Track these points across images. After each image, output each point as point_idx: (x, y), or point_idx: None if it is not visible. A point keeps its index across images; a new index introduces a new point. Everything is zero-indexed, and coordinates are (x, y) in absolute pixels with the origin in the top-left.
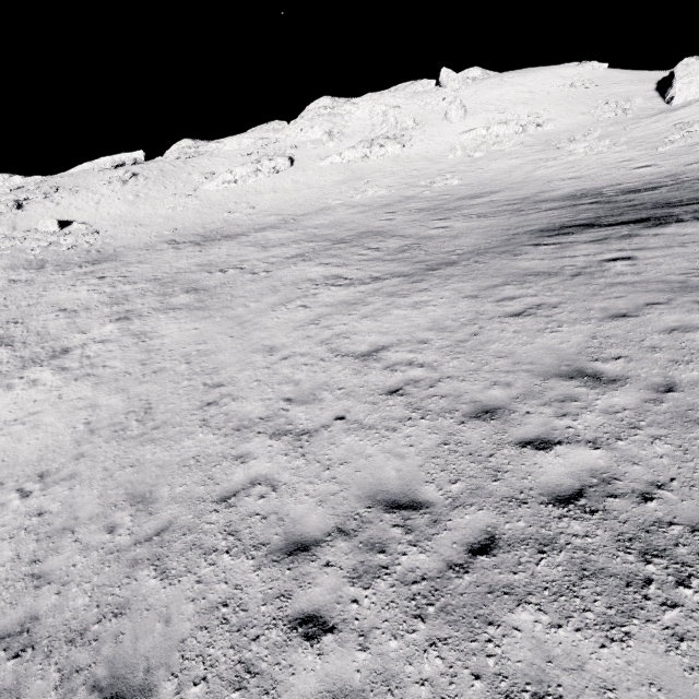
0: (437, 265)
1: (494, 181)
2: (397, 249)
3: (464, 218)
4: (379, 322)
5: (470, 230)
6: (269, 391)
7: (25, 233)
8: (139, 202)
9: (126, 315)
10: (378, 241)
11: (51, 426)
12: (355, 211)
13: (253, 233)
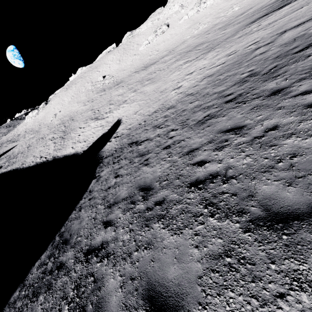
0: (214, 47)
1: (254, 1)
2: (205, 47)
3: (232, 27)
4: (196, 66)
5: (230, 31)
6: (173, 86)
7: (95, 83)
8: (121, 63)
9: (135, 90)
10: (200, 47)
11: (132, 109)
12: (194, 38)
13: (160, 60)
